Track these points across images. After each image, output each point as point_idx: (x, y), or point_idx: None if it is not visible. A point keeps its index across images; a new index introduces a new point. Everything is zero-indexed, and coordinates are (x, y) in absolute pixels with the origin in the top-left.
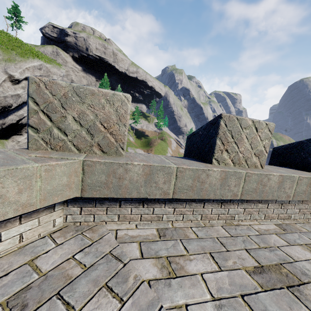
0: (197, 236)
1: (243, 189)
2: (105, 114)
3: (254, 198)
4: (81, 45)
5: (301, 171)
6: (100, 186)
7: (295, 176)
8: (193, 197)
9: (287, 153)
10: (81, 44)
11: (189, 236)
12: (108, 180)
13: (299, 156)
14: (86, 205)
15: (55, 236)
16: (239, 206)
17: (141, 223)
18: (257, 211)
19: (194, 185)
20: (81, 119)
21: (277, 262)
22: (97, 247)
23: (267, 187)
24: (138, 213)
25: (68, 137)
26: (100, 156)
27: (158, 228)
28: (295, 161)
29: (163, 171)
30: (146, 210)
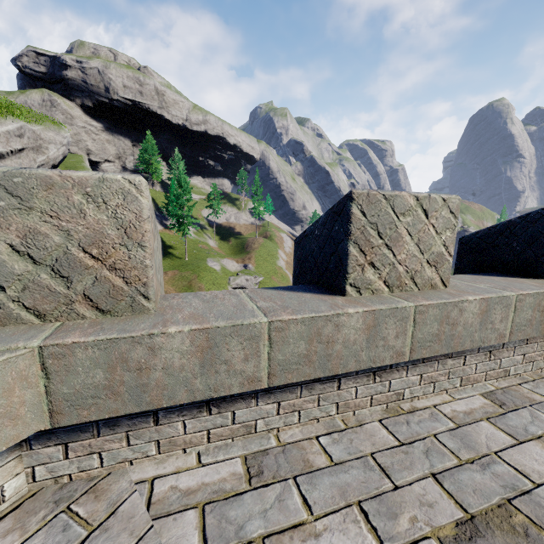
0: (330, 457)
1: (413, 340)
2: (90, 228)
3: (438, 353)
4: (95, 84)
5: (517, 278)
6: (95, 395)
7: (510, 296)
8: (313, 376)
9: (487, 245)
10: (95, 82)
11: (314, 461)
12: (113, 378)
13: (510, 249)
14: (77, 437)
15: (0, 531)
16: (409, 371)
17: (211, 446)
18: (445, 374)
19: (311, 352)
20: (33, 248)
21: (501, 495)
22: (100, 542)
23: (459, 326)
24: (201, 427)
25: (7, 292)
26: (92, 322)
27: (249, 451)
28: (504, 260)
29: (238, 335)
30: (219, 419)
